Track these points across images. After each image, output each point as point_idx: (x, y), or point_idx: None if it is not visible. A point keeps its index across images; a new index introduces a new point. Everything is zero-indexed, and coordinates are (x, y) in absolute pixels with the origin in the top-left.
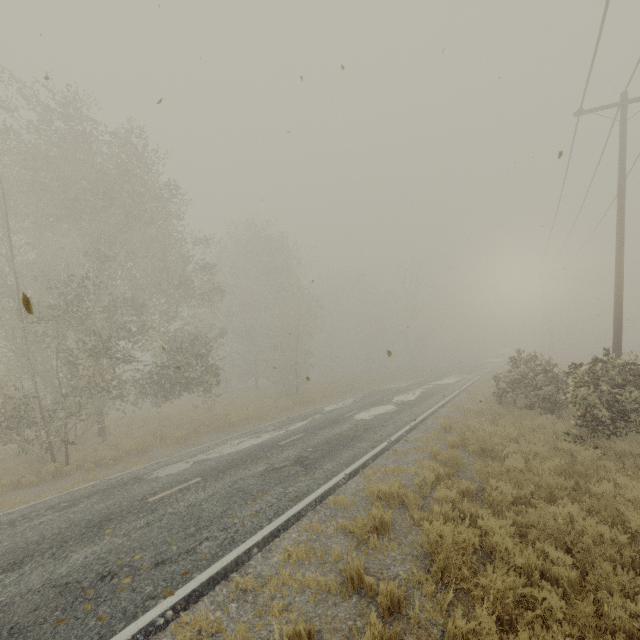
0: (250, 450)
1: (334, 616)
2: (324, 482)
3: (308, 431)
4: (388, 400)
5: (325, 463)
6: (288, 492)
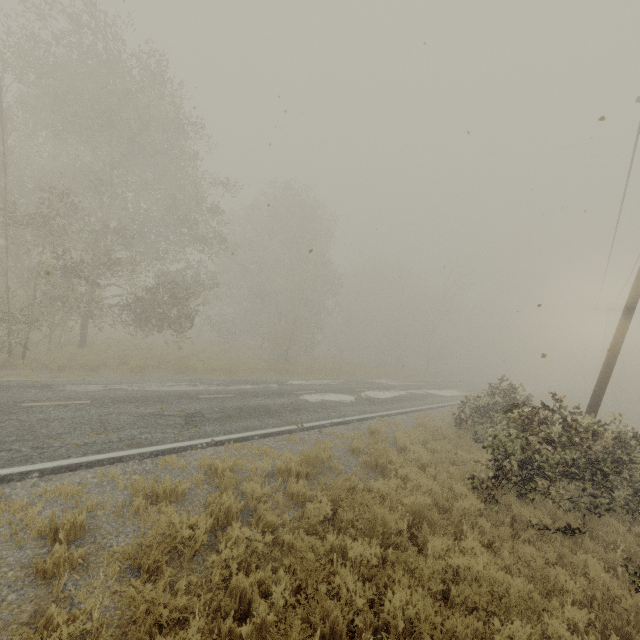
0: (168, 393)
1: (3, 557)
2: (183, 440)
3: (241, 394)
4: (357, 391)
5: (210, 425)
6: (138, 437)
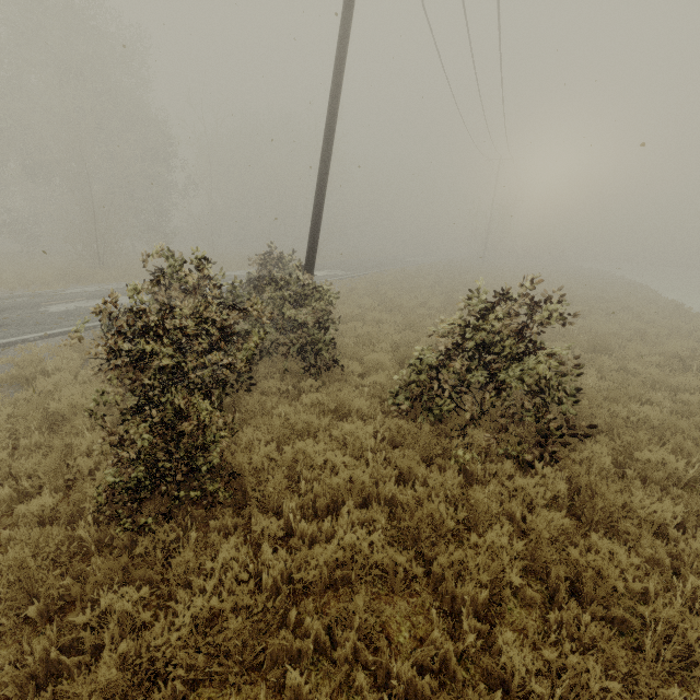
0: None
1: None
2: None
3: None
4: None
5: None
6: None
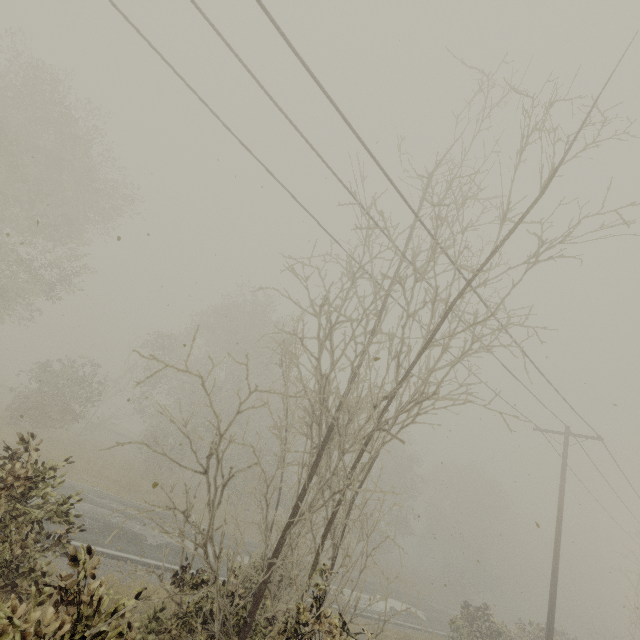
0: None
1: None
2: None
3: None
4: None
5: None
6: None
